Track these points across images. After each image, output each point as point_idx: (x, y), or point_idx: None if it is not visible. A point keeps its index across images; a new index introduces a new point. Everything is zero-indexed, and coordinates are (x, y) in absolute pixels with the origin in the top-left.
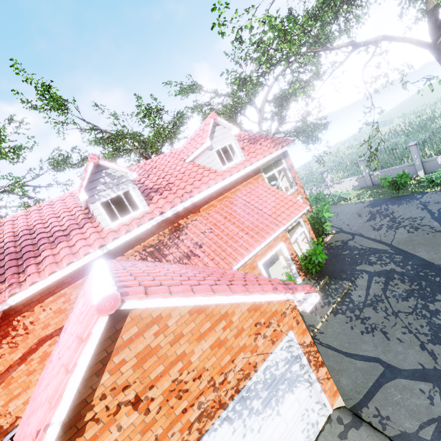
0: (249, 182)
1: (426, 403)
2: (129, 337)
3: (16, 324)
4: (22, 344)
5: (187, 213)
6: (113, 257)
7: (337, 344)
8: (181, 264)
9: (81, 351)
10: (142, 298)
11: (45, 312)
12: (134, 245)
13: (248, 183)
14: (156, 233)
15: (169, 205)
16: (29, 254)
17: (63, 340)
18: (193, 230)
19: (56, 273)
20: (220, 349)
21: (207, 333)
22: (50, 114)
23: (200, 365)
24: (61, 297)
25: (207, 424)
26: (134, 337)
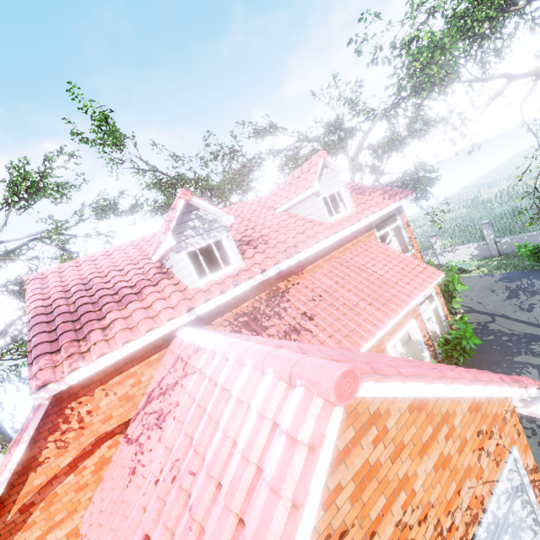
0: (359, 241)
1: None
2: (345, 445)
3: (69, 414)
4: (73, 444)
5: (288, 274)
6: (197, 326)
7: None
8: (290, 340)
9: (314, 467)
10: (379, 380)
11: (107, 398)
12: (224, 312)
13: (358, 241)
14: (250, 297)
15: (271, 261)
16: (90, 315)
17: (167, 441)
18: (298, 296)
19: (131, 343)
20: (444, 471)
21: (429, 445)
22: (103, 150)
23: (425, 498)
24: (130, 377)
25: None
26: (349, 446)
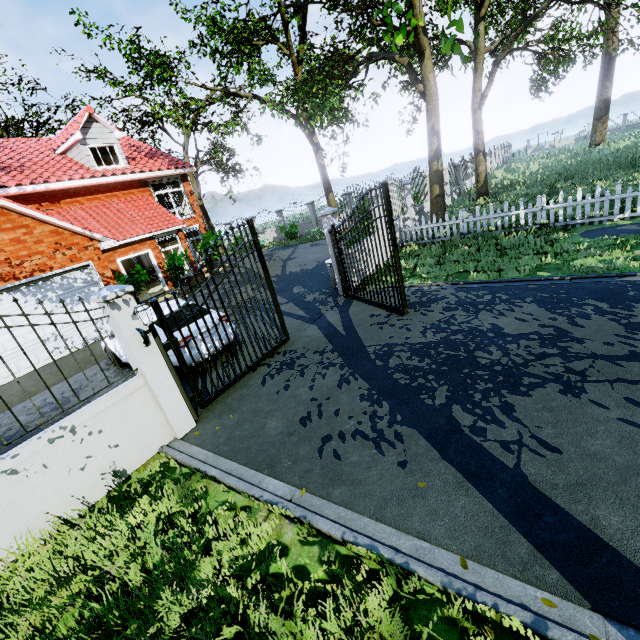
0: (131, 193)
1: None
2: None
3: None
4: None
5: (41, 200)
6: None
7: None
8: None
9: None
10: None
11: None
12: None
13: (130, 193)
14: None
15: (14, 182)
16: None
17: None
18: None
19: None
20: (20, 244)
21: (8, 230)
22: None
23: None
24: None
25: (1, 283)
26: None
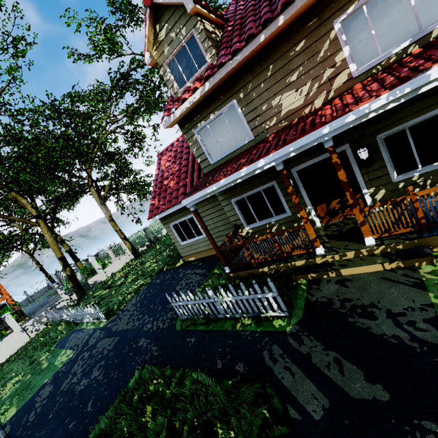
0: None
1: None
2: None
3: None
4: None
5: None
6: None
7: None
8: None
9: None
10: None
11: None
12: None
13: None
14: None
15: None
16: None
17: None
18: None
19: None
20: None
21: None
22: None
23: None
24: None
25: None
26: None
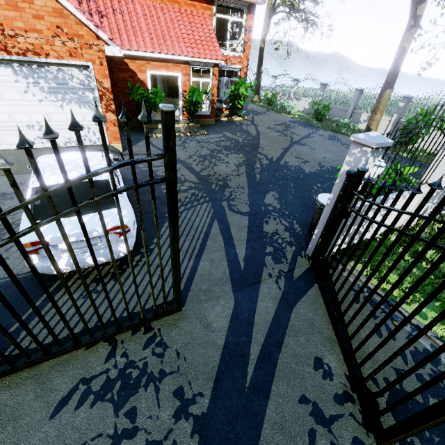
0: (194, 5)
1: (158, 163)
2: None
3: None
4: None
5: None
6: None
7: (156, 143)
8: None
9: None
10: None
11: None
12: None
13: (193, 5)
14: None
15: None
16: None
17: None
18: (107, 1)
19: None
20: (16, 12)
21: None
22: None
23: None
24: None
25: None
26: None
